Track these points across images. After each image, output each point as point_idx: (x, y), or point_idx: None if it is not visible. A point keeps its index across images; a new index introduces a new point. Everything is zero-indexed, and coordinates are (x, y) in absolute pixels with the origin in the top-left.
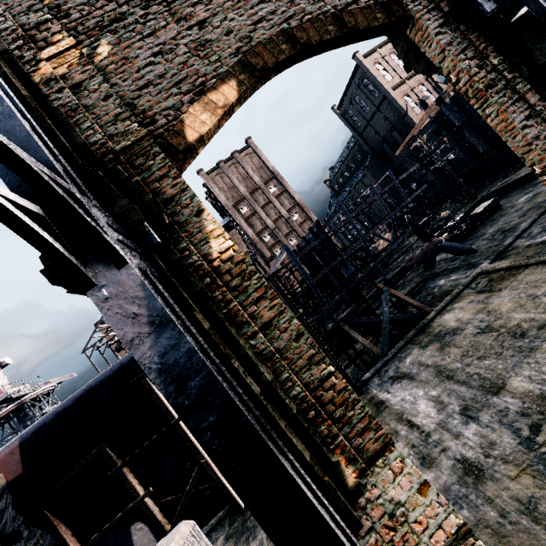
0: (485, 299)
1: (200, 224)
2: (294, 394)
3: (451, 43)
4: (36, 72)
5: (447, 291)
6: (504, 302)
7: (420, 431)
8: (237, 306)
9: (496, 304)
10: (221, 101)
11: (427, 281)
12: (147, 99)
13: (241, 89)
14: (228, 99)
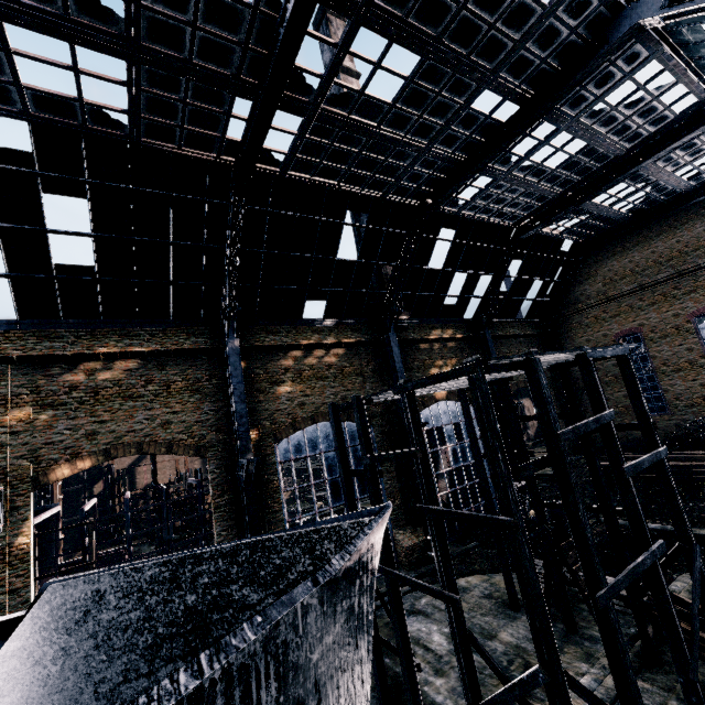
0: None
1: (22, 526)
2: None
3: (216, 479)
4: (0, 419)
5: None
6: None
7: None
8: (7, 576)
9: None
10: (81, 466)
11: None
12: (46, 450)
13: (96, 463)
14: (85, 466)
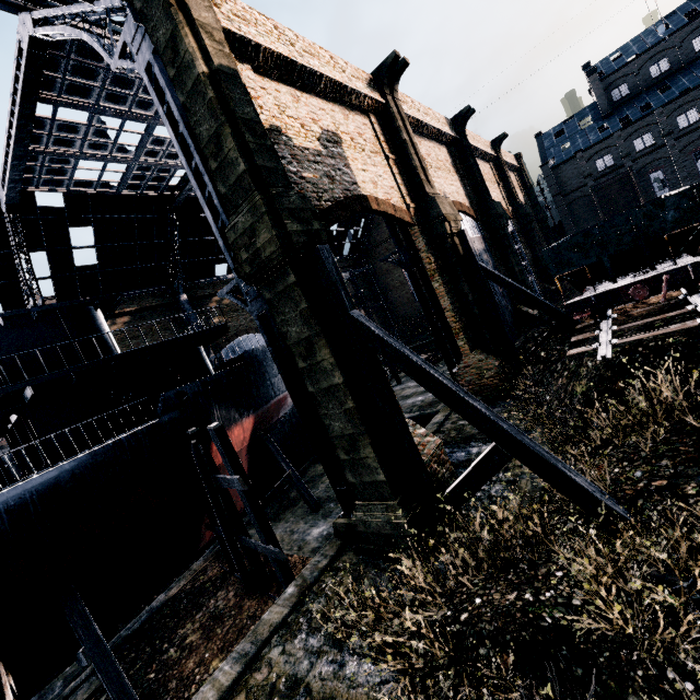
0: None
1: None
2: None
3: None
4: None
5: None
6: None
7: None
8: None
9: None
10: None
11: None
12: None
13: None
14: None
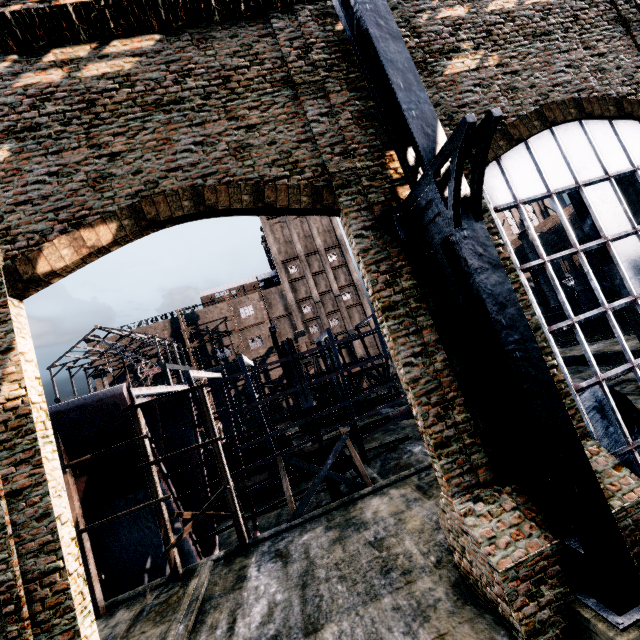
0: (412, 501)
1: (3, 363)
2: (4, 579)
3: (369, 250)
4: None
5: (410, 464)
6: (418, 516)
7: (228, 639)
8: None
9: (411, 514)
10: (92, 240)
11: (411, 440)
12: (19, 216)
13: (119, 234)
14: (100, 240)
